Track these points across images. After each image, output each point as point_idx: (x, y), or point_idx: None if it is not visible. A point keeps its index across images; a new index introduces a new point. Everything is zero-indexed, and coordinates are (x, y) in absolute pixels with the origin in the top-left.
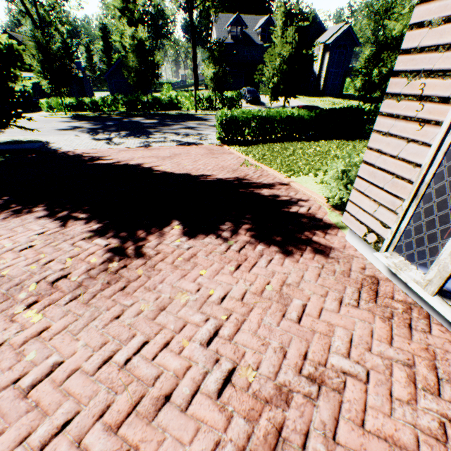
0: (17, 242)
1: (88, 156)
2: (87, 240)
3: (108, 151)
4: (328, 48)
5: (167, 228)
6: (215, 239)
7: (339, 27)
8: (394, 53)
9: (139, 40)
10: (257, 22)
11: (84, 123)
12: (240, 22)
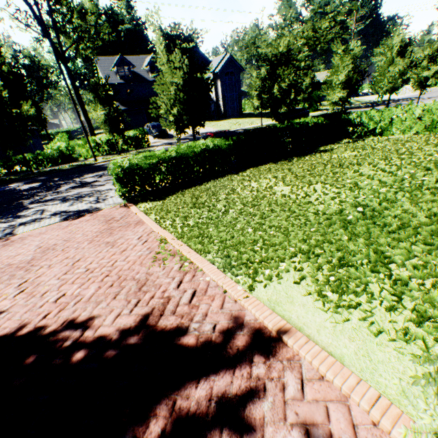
0: None
1: None
2: None
3: None
4: (218, 76)
5: None
6: None
7: (221, 57)
8: (288, 68)
9: None
10: (144, 61)
11: None
12: (126, 62)
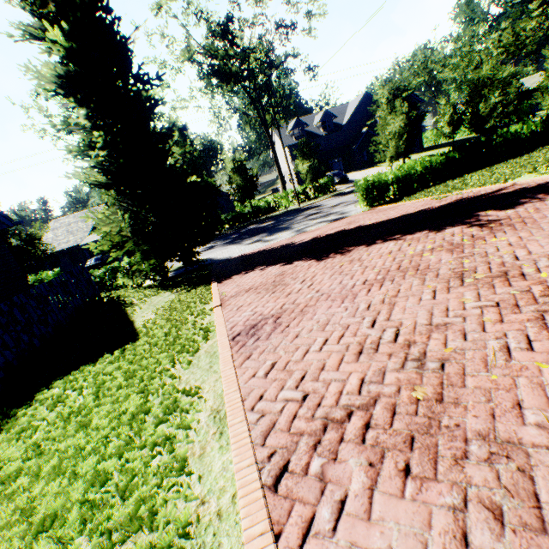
0: (391, 248)
1: (274, 247)
2: (439, 232)
3: (280, 243)
4: None
5: (482, 215)
6: (532, 203)
7: None
8: (493, 87)
9: (240, 162)
10: (313, 119)
11: (211, 243)
12: (300, 124)
